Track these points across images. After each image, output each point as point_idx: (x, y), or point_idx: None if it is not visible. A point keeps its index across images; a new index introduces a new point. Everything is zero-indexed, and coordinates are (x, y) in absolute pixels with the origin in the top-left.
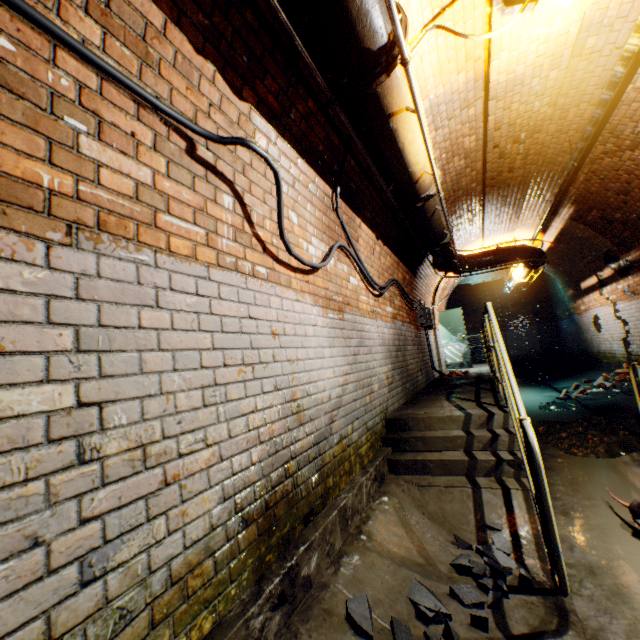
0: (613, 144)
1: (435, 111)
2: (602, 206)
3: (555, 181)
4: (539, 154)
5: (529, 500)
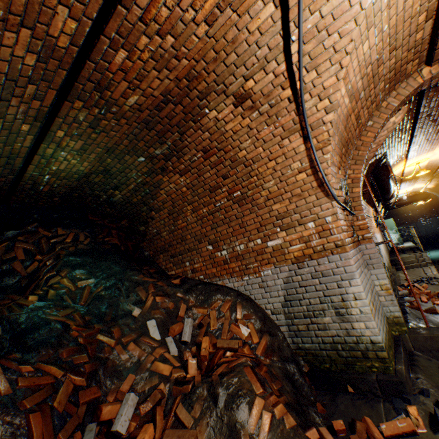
0: None
1: None
2: None
3: (428, 175)
4: None
5: (434, 268)
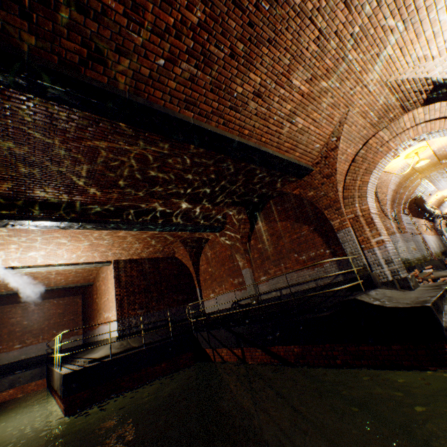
0: None
1: (434, 201)
2: None
3: None
4: None
5: None
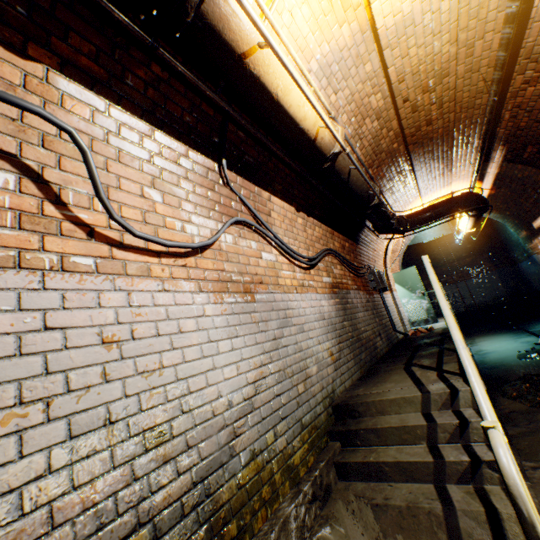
0: (533, 70)
1: (327, 72)
2: (536, 140)
3: (479, 126)
4: (455, 101)
5: None
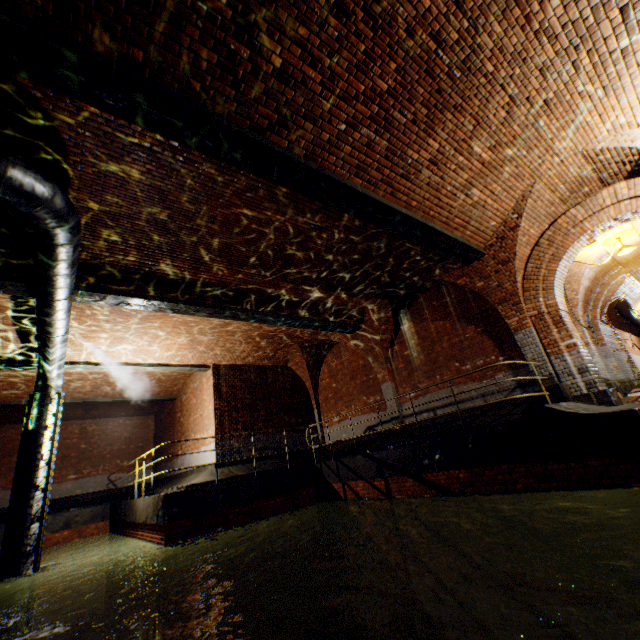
0: None
1: None
2: None
3: None
4: None
5: None
